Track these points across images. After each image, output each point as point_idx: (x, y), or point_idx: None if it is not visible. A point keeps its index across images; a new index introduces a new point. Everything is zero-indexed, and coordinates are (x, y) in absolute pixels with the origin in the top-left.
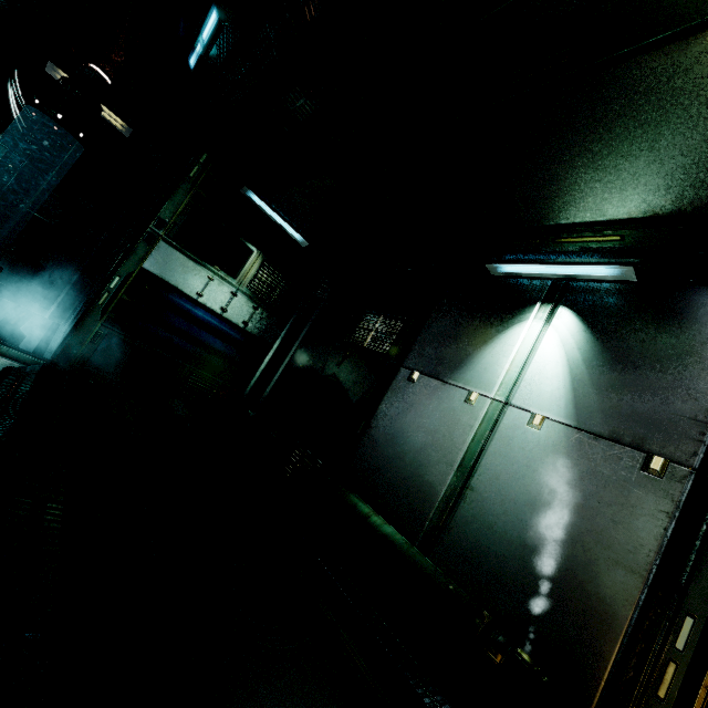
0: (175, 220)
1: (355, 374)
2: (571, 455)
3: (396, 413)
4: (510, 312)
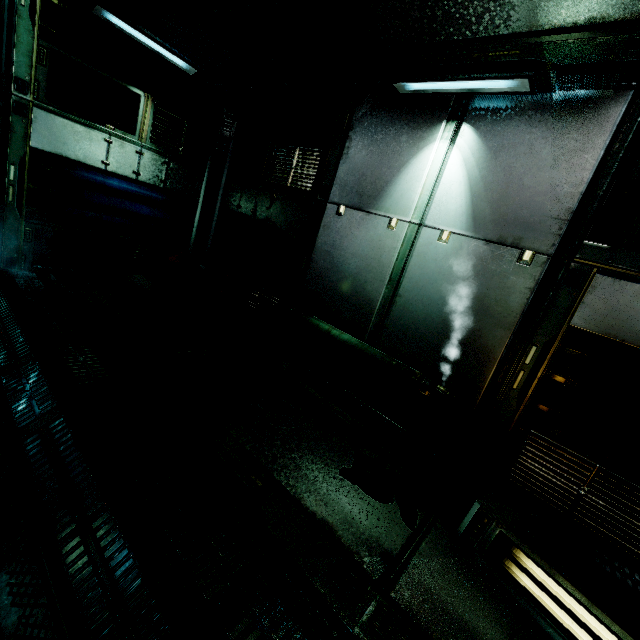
0: (36, 76)
1: (287, 216)
2: (470, 259)
3: (332, 246)
4: (419, 134)
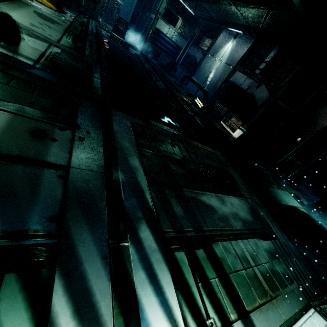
0: (162, 12)
1: (199, 55)
2: (223, 67)
3: (204, 64)
4: (228, 40)
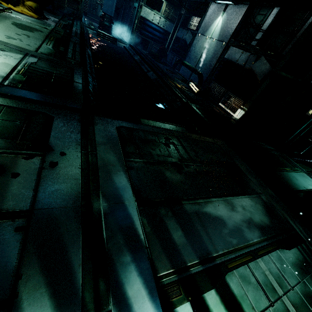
0: None
1: (189, 37)
2: (215, 45)
3: (195, 45)
4: (218, 14)
